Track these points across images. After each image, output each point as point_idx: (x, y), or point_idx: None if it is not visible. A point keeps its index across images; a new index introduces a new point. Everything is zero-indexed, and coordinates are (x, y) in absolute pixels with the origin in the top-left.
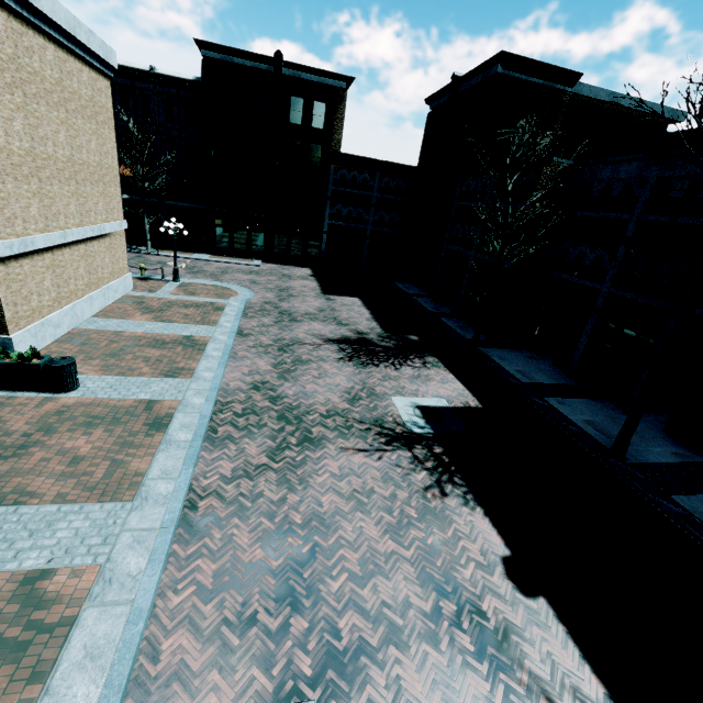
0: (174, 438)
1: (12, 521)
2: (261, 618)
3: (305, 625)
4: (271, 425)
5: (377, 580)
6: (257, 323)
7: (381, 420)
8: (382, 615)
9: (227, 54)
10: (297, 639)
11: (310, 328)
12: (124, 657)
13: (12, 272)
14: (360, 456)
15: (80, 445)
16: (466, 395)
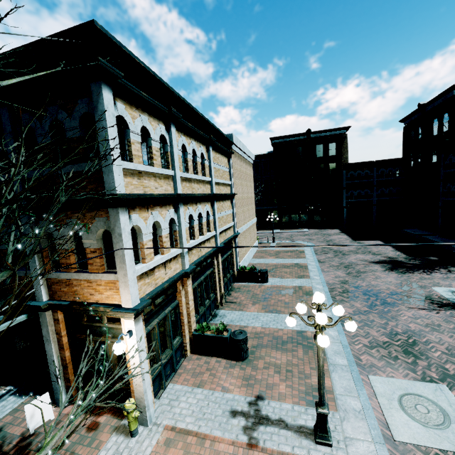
0: None
1: (280, 317)
2: (401, 358)
3: (425, 363)
4: (361, 297)
5: None
6: (325, 257)
7: (429, 297)
8: None
9: (284, 138)
10: (423, 367)
11: (356, 257)
12: (349, 355)
13: (239, 240)
14: (423, 311)
15: (284, 299)
16: None
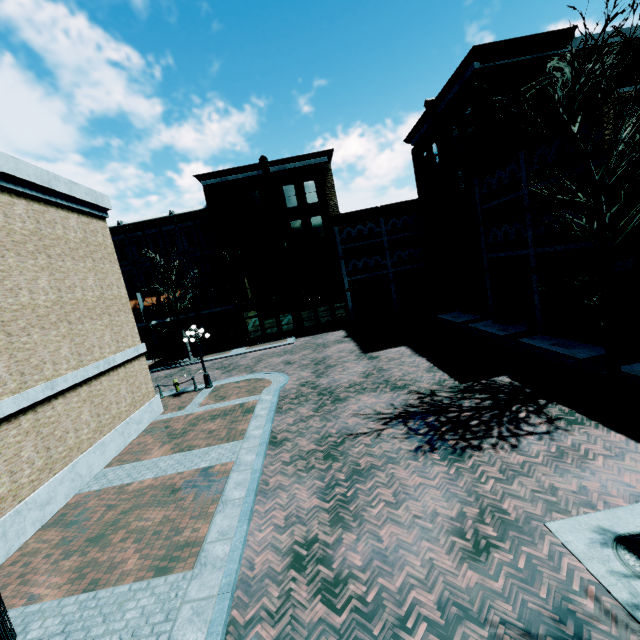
0: None
1: None
2: None
3: None
4: None
5: None
6: (293, 418)
7: (569, 613)
8: None
9: (222, 176)
10: None
11: (359, 407)
12: None
13: None
14: None
15: None
16: None
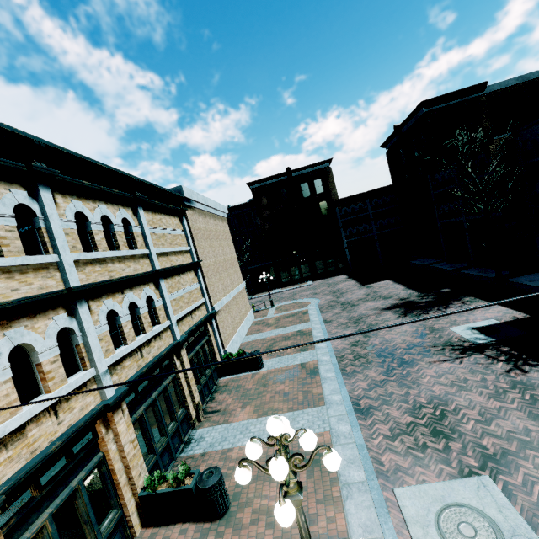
0: (326, 376)
1: None
2: (430, 445)
3: (460, 445)
4: (376, 360)
5: (497, 421)
6: (332, 313)
7: (449, 342)
8: (511, 437)
9: (263, 182)
10: (458, 452)
11: (366, 307)
12: (366, 461)
13: (220, 318)
14: (446, 363)
15: (283, 388)
16: (511, 312)
